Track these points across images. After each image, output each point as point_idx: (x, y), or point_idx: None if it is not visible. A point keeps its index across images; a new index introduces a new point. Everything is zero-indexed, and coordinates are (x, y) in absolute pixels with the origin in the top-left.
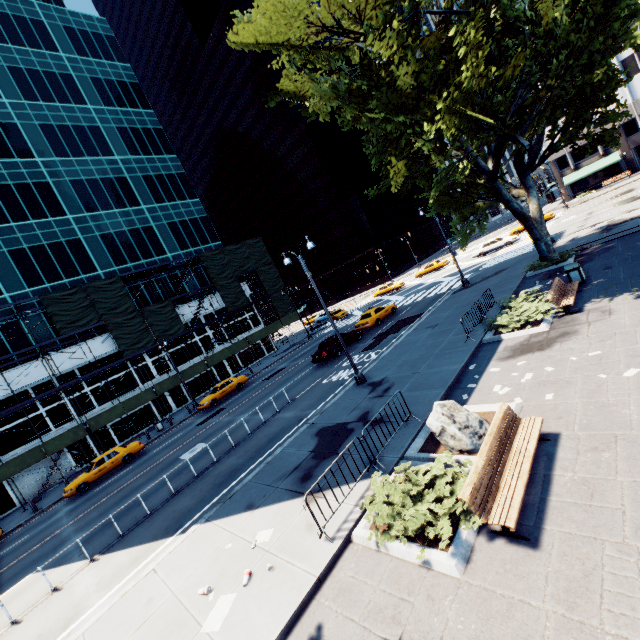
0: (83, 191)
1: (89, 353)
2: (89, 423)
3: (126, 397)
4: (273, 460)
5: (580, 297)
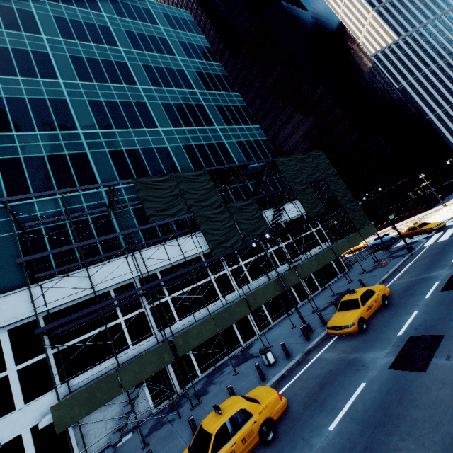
0: (171, 111)
1: (171, 254)
2: (175, 342)
3: (206, 311)
4: None
5: None
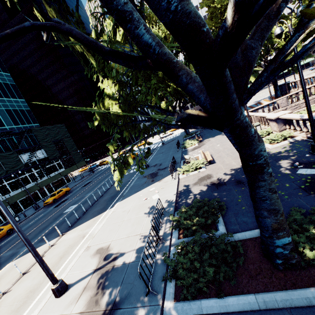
0: None
1: None
2: None
3: None
4: (132, 186)
5: (201, 139)
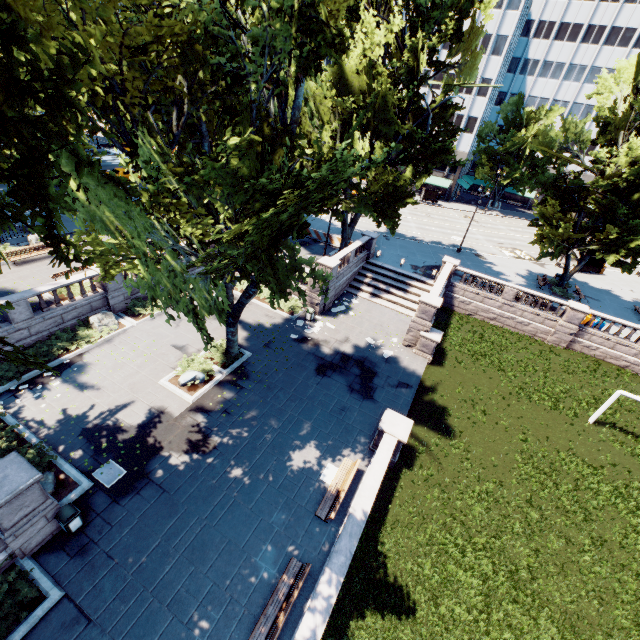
0: None
1: None
2: None
3: None
4: None
5: None
